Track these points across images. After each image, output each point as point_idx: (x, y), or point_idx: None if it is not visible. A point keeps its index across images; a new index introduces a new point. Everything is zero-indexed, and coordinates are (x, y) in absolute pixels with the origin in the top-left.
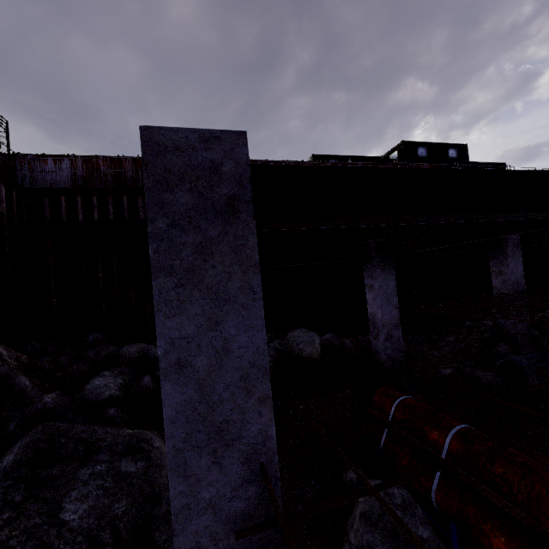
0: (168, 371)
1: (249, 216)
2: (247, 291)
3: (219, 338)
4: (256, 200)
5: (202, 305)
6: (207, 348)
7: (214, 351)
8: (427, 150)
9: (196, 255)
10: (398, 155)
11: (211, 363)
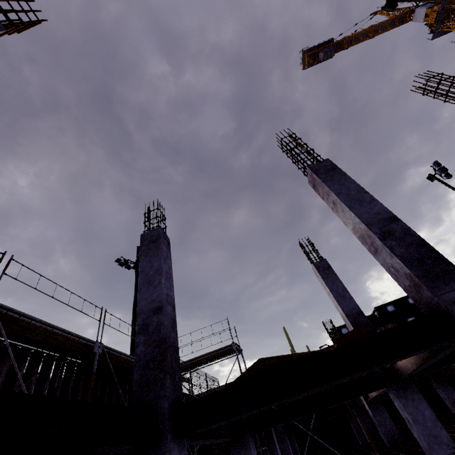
0: (282, 454)
1: (284, 433)
2: (287, 443)
3: (285, 450)
4: (285, 429)
5: (283, 446)
6: (285, 452)
7: (285, 452)
8: (393, 306)
9: (281, 440)
10: (377, 314)
11: (285, 453)
